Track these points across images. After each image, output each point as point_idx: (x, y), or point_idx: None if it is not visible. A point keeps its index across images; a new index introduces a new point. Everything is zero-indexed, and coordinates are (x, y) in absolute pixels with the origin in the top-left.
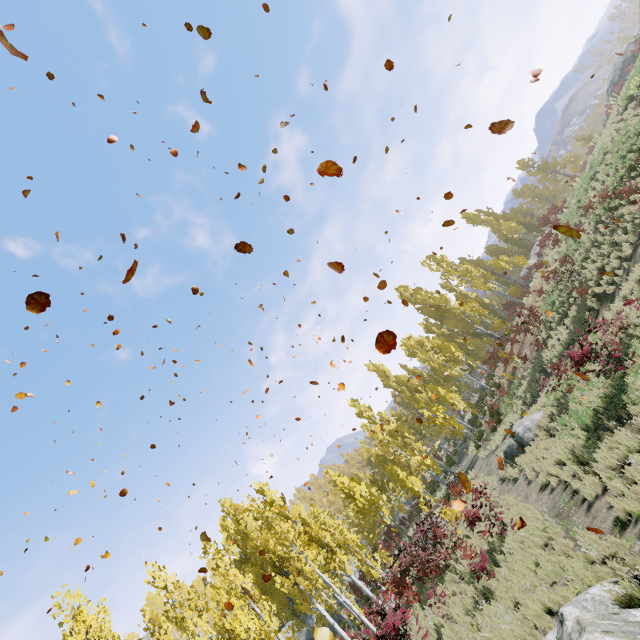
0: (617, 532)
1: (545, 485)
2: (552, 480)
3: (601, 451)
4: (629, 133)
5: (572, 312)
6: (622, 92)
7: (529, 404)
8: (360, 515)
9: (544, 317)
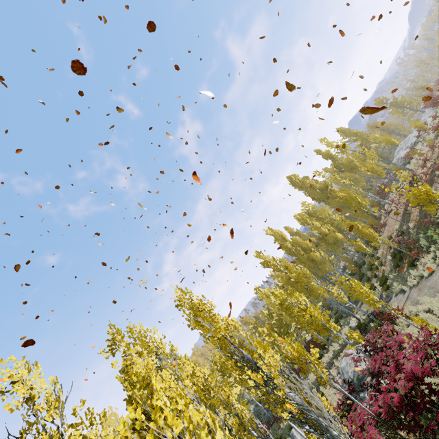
0: None
1: None
2: None
3: None
4: None
5: None
6: None
7: None
8: None
9: None
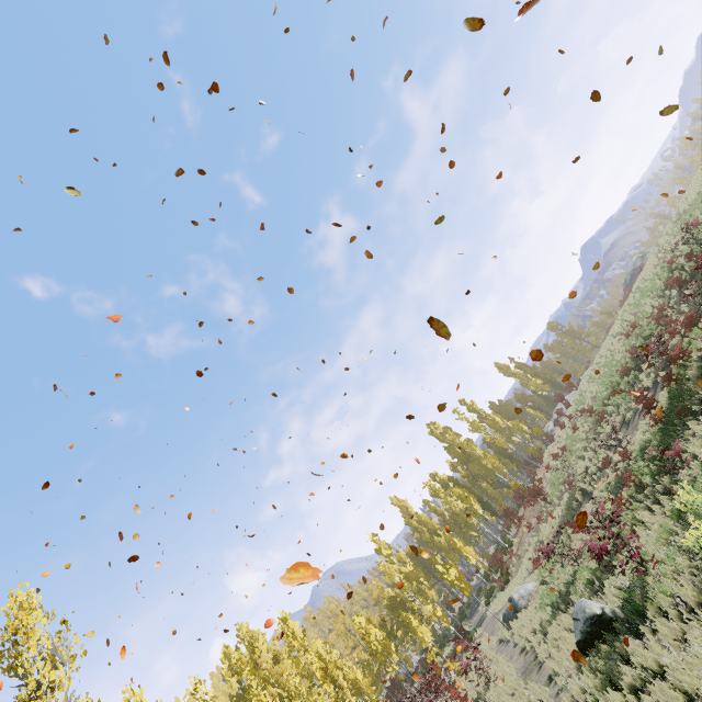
0: (547, 683)
1: (524, 648)
2: (527, 644)
3: (551, 626)
4: (612, 364)
5: (565, 497)
6: (621, 311)
7: (530, 571)
8: (365, 662)
9: (549, 491)
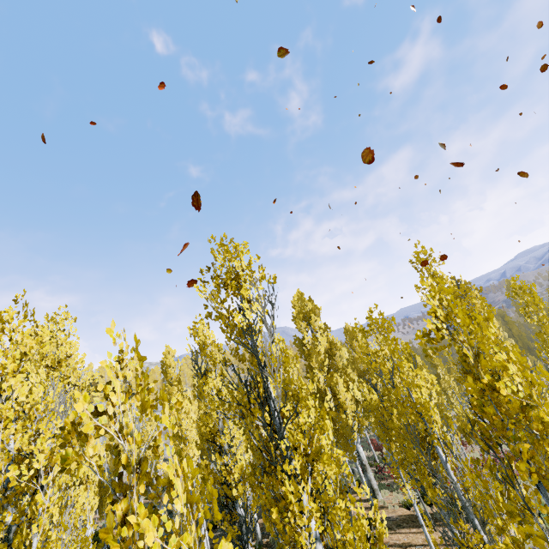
0: None
1: None
2: None
3: None
4: None
5: None
6: None
7: None
8: None
9: None
